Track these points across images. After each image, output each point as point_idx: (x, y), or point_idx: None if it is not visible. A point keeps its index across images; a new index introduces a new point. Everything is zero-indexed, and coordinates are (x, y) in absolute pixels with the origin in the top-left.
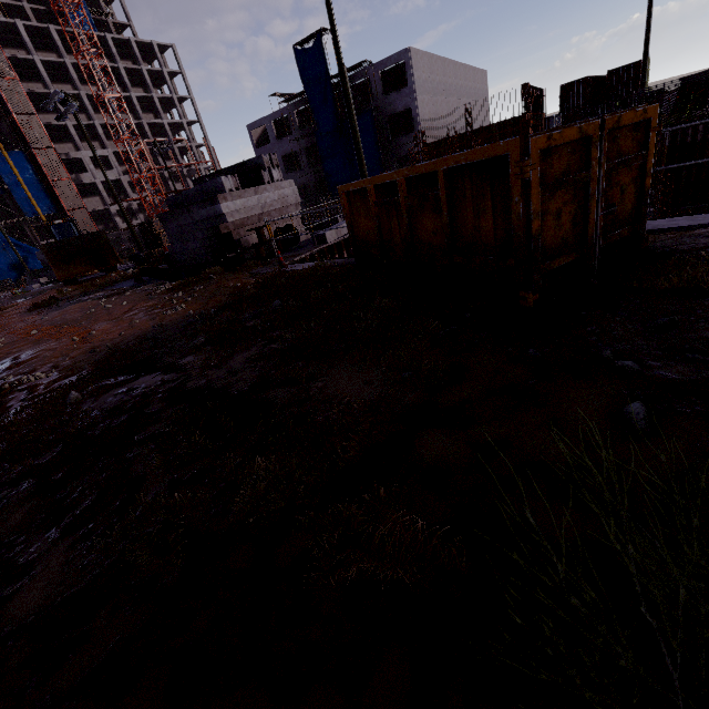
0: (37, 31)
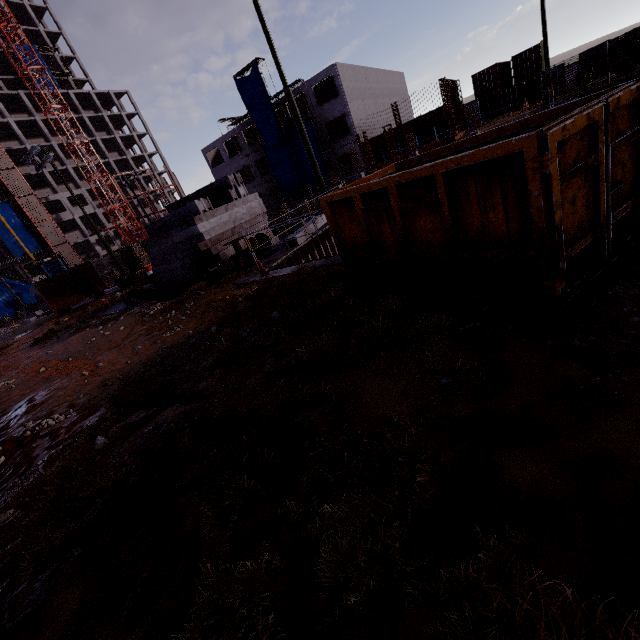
0: (8, 97)
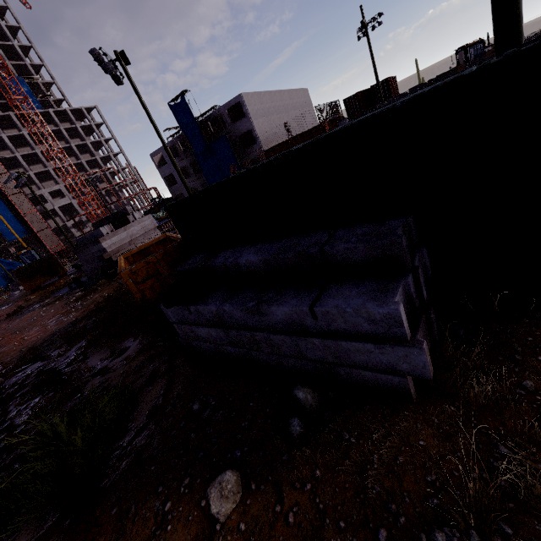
0: (2, 118)
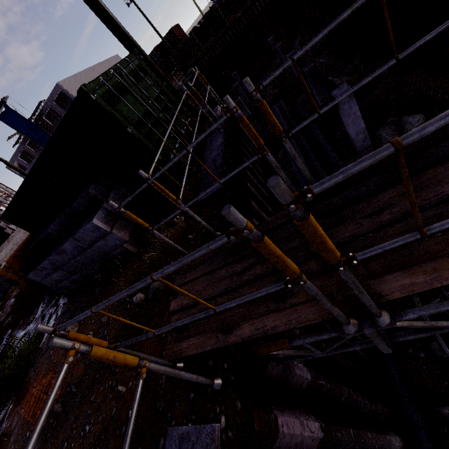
0: None
